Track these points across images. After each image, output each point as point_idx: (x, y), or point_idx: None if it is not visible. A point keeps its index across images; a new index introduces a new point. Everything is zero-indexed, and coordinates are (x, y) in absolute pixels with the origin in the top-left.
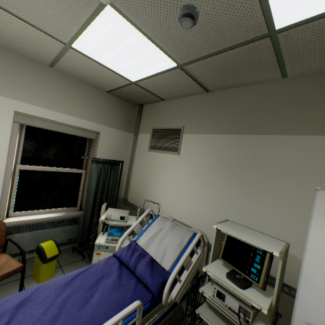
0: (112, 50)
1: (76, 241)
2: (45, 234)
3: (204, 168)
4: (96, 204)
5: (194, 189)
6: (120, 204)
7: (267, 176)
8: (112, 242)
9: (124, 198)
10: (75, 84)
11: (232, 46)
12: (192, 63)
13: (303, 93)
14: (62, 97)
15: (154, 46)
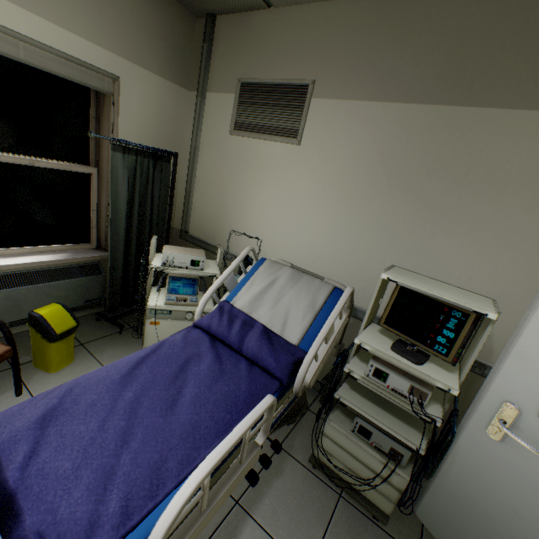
0: None
1: (102, 304)
2: (38, 293)
3: (350, 175)
4: (132, 239)
5: (326, 214)
6: (173, 241)
7: (471, 193)
8: (178, 304)
9: (182, 230)
10: None
11: None
12: None
13: None
14: None
15: None
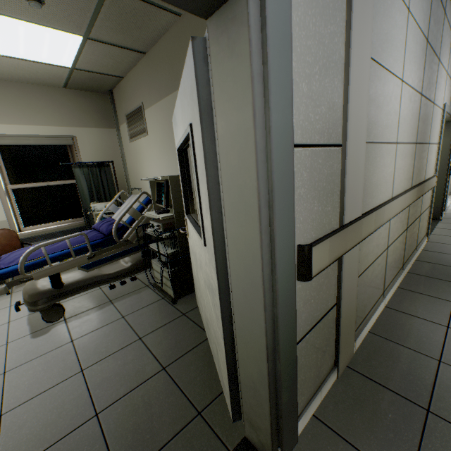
0: (18, 43)
1: None
2: None
3: (164, 140)
4: None
5: (164, 164)
6: None
7: None
8: None
9: None
10: (25, 89)
11: (99, 5)
12: (91, 31)
13: (194, 29)
14: (18, 108)
15: (44, 28)
